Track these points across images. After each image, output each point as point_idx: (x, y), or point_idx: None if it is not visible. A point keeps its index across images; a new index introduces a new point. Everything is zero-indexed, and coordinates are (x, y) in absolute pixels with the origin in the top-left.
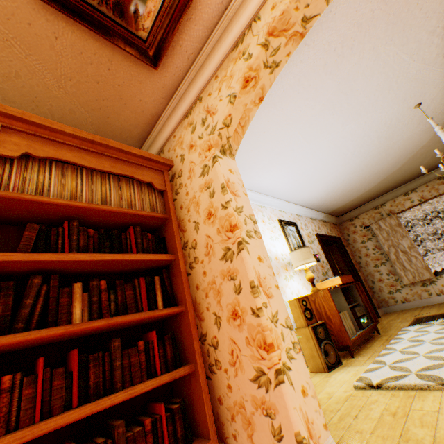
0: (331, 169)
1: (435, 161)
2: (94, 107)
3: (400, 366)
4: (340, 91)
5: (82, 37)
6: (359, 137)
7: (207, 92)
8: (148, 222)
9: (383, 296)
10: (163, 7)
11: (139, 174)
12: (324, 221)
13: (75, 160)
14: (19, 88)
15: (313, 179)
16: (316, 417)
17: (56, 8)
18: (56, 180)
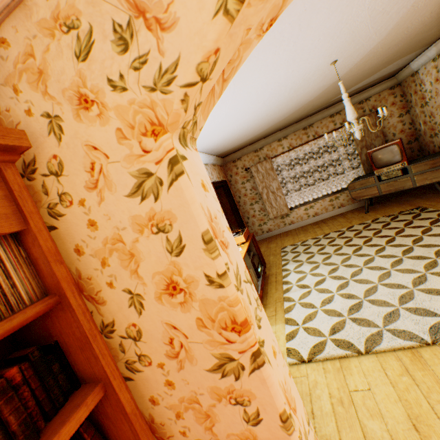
0: (240, 117)
1: (307, 113)
2: None
3: (311, 327)
4: (298, 23)
5: None
6: (279, 86)
7: None
8: None
9: (255, 229)
10: None
11: None
12: (214, 165)
13: None
14: None
15: (220, 126)
16: None
17: None
18: None
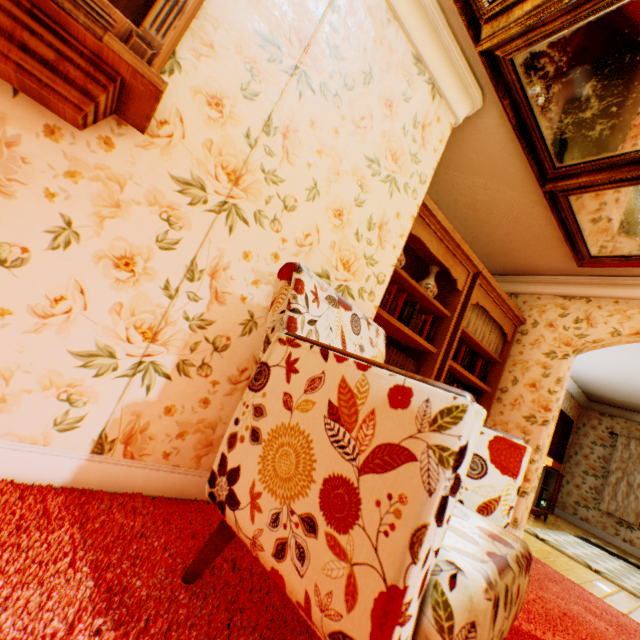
0: (633, 372)
1: None
2: (503, 249)
3: (560, 543)
4: None
5: (553, 235)
6: None
7: (598, 303)
8: (486, 357)
9: (565, 500)
10: (626, 258)
11: (504, 325)
12: (571, 396)
13: (488, 309)
14: (476, 224)
15: (605, 365)
16: (523, 519)
17: (560, 230)
18: (474, 318)
